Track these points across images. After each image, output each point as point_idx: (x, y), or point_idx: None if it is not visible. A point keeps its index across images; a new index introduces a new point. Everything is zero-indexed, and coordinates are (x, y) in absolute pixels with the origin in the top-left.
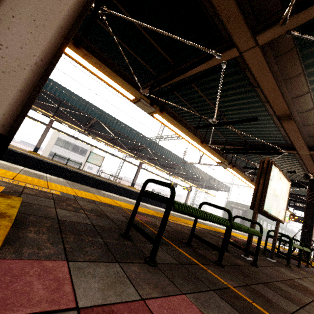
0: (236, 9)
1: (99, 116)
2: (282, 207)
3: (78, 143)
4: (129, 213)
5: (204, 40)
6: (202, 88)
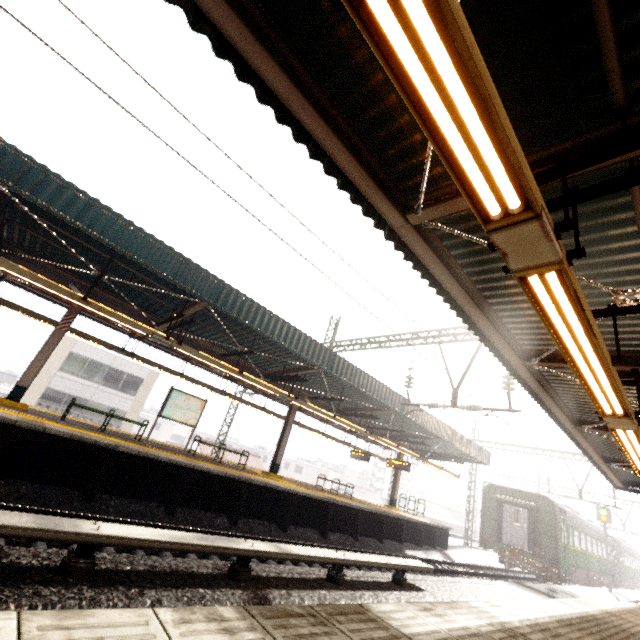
0: None
1: (216, 296)
2: None
3: (121, 365)
4: None
5: None
6: None
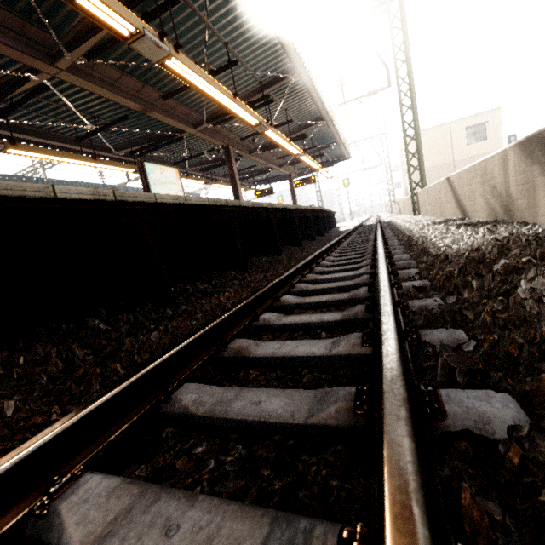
0: (19, 53)
1: None
2: (177, 190)
3: None
4: None
5: (6, 57)
6: (46, 96)
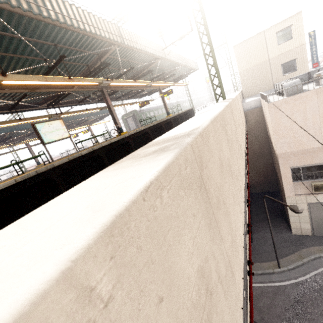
0: None
1: None
2: (63, 132)
3: None
4: None
5: None
6: None
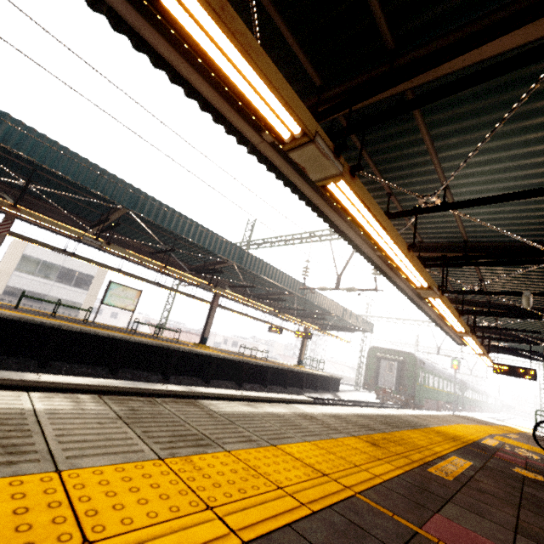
0: None
1: (133, 203)
2: None
3: (72, 265)
4: (435, 543)
5: None
6: (431, 121)
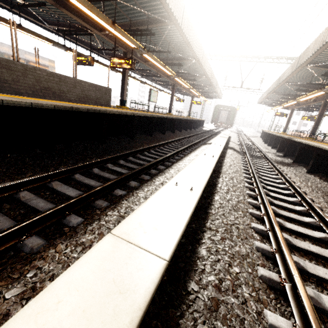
0: None
1: (202, 58)
2: None
3: (31, 58)
4: None
5: None
6: None
